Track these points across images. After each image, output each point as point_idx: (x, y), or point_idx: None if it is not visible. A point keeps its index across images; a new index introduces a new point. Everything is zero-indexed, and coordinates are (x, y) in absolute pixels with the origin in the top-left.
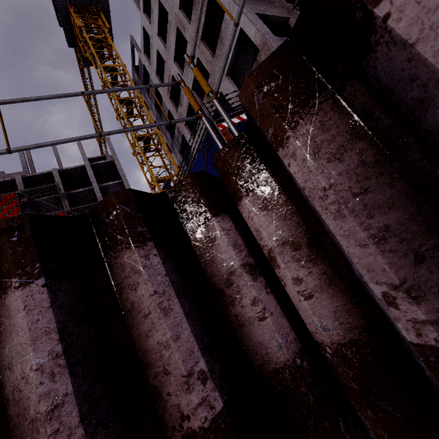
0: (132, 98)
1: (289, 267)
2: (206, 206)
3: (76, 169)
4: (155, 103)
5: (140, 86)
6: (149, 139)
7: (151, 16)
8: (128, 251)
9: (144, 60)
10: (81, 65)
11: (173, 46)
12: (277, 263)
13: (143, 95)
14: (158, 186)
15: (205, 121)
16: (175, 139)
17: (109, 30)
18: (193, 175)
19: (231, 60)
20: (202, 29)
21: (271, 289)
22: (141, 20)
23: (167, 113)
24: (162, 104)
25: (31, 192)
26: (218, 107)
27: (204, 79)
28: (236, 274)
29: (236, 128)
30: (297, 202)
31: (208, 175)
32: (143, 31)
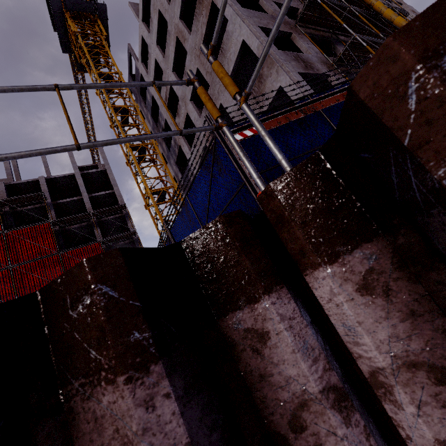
0: (128, 106)
1: (427, 416)
2: (251, 273)
3: (65, 177)
4: (151, 112)
5: (139, 83)
6: (144, 149)
7: (150, 25)
8: (111, 389)
9: (141, 68)
10: (75, 71)
11: (172, 56)
12: (394, 398)
13: (139, 103)
14: (153, 199)
15: (227, 132)
16: (172, 150)
17: (106, 37)
18: (225, 218)
19: (232, 71)
20: (202, 40)
21: (372, 434)
22: (140, 29)
23: (164, 123)
24: (158, 114)
25: (14, 201)
26: (249, 114)
27: (228, 76)
28: (311, 410)
29: (275, 144)
30: (445, 290)
31: (247, 217)
32: (141, 40)
